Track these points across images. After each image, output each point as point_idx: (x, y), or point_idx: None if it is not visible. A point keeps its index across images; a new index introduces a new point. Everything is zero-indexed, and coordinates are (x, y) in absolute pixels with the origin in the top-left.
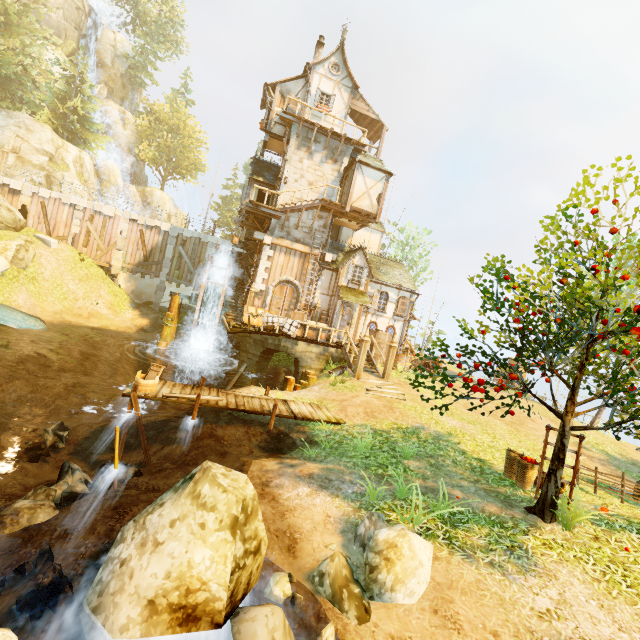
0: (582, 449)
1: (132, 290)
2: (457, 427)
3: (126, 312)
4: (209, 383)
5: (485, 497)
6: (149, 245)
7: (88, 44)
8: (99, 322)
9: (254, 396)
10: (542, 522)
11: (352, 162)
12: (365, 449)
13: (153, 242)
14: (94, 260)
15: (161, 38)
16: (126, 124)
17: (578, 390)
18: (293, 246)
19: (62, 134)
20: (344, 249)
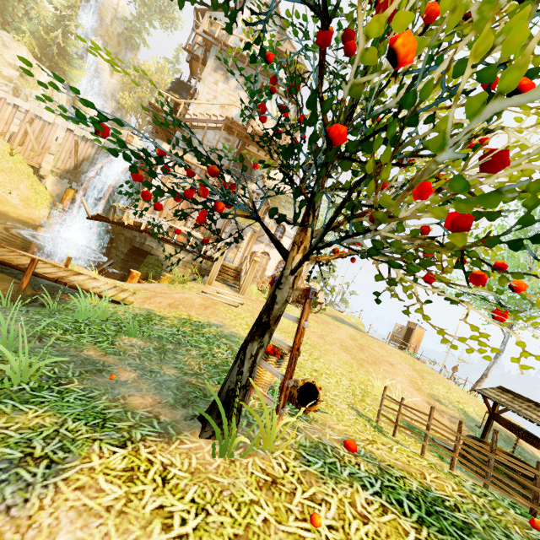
0: (435, 402)
1: (57, 193)
2: None
3: (42, 209)
4: None
5: (165, 388)
6: (81, 156)
7: (92, 2)
8: (1, 207)
9: (40, 259)
10: (194, 434)
11: (261, 87)
12: (95, 319)
13: (86, 154)
14: (26, 159)
15: (157, 10)
16: (114, 74)
17: (316, 205)
18: (193, 161)
19: (44, 62)
20: None
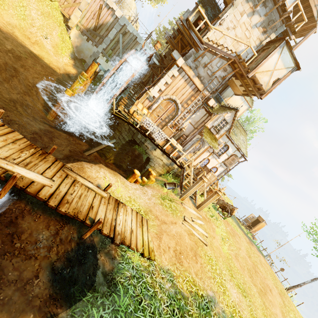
0: None
1: (77, 45)
2: (237, 304)
3: (65, 57)
4: (86, 137)
5: None
6: (101, 20)
7: None
8: (39, 51)
9: (92, 189)
10: None
11: (280, 38)
12: None
13: (105, 19)
14: (60, 6)
15: None
16: None
17: None
18: (194, 78)
19: None
20: (221, 102)
